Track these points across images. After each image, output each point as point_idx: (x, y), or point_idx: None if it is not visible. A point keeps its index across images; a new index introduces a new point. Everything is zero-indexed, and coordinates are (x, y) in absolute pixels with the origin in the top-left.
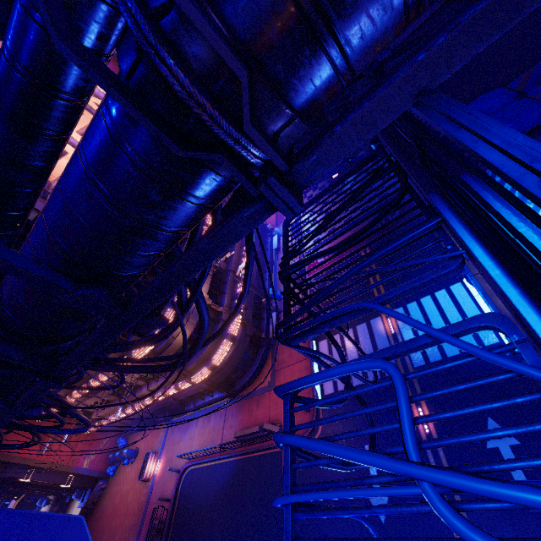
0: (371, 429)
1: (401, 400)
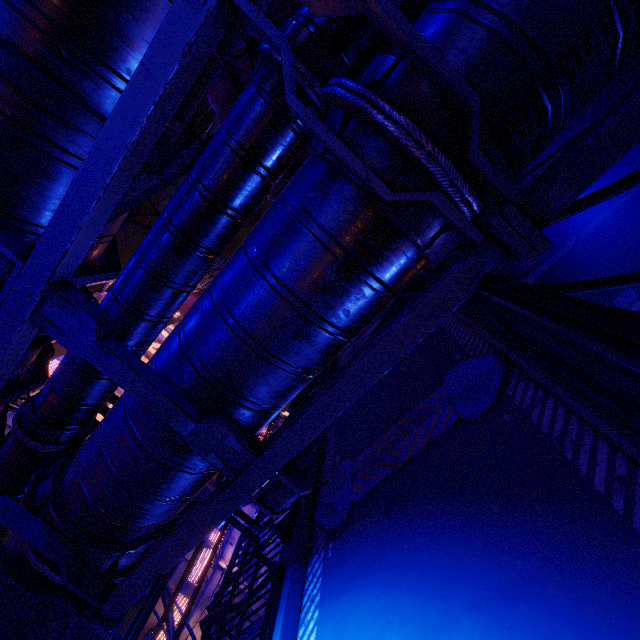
0: None
1: None
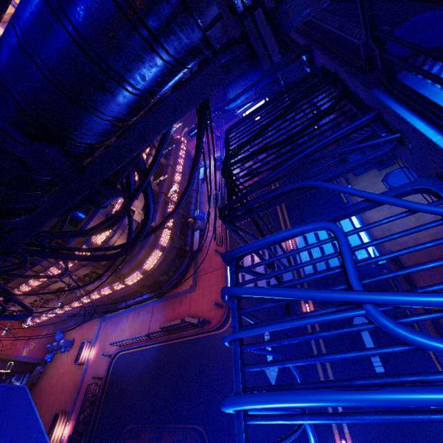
0: (313, 276)
1: (345, 248)
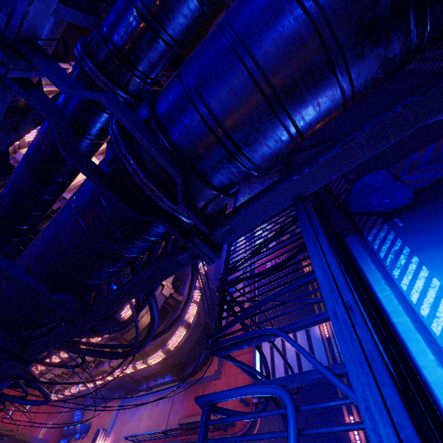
0: None
1: (291, 433)
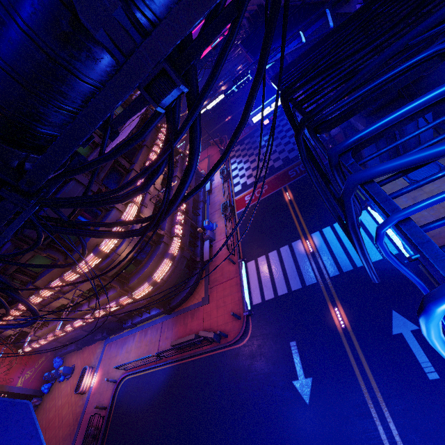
0: None
1: None
